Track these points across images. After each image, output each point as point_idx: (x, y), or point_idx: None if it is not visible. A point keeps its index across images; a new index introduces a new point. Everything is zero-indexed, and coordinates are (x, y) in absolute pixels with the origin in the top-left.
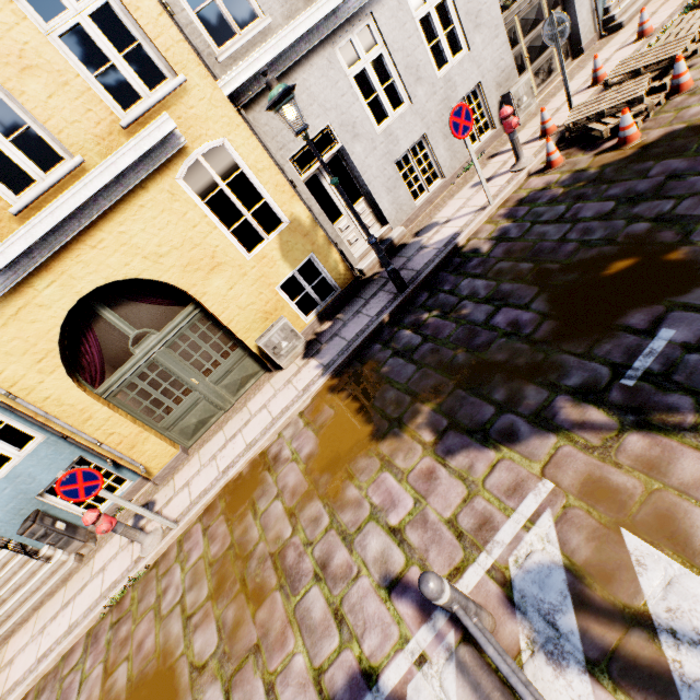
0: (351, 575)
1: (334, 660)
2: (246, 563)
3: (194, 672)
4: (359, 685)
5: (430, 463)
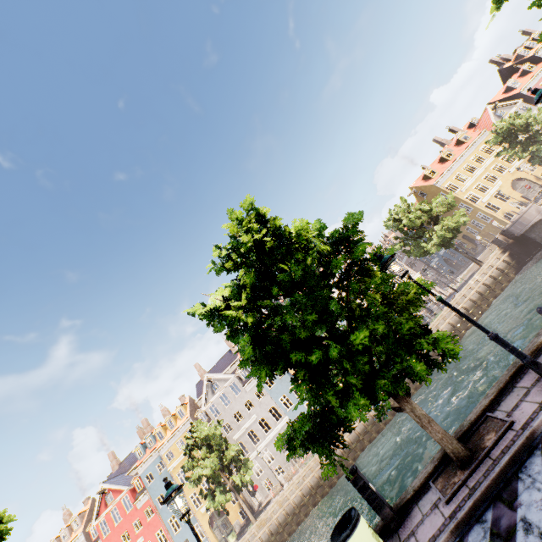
0: None
1: None
2: None
3: None
4: None
5: None
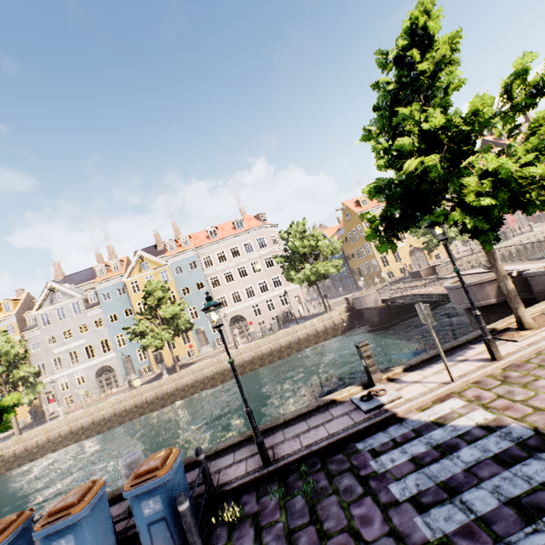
0: None
1: None
2: None
3: None
4: None
5: None
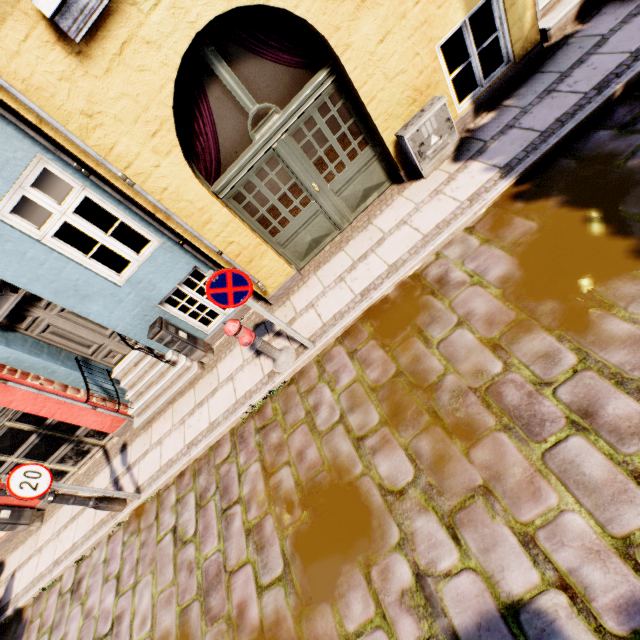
0: None
1: None
2: (431, 395)
3: (387, 495)
4: None
5: None
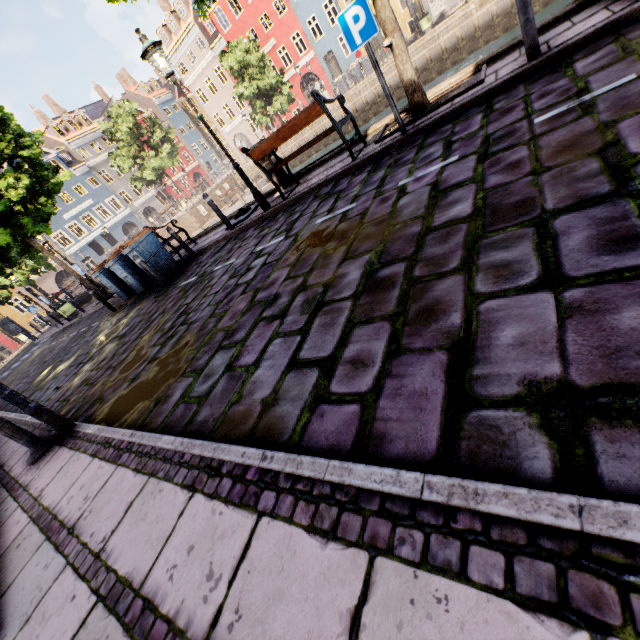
0: None
1: None
2: None
3: None
4: None
5: None
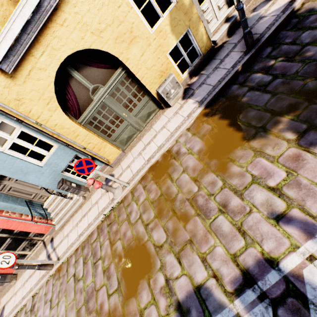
0: (245, 211)
1: (243, 251)
2: (173, 203)
3: (156, 248)
4: (264, 265)
5: (295, 151)
